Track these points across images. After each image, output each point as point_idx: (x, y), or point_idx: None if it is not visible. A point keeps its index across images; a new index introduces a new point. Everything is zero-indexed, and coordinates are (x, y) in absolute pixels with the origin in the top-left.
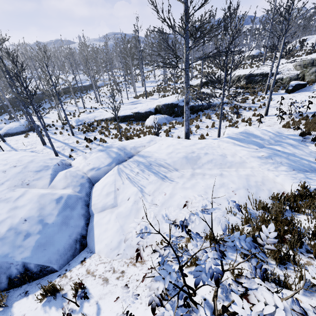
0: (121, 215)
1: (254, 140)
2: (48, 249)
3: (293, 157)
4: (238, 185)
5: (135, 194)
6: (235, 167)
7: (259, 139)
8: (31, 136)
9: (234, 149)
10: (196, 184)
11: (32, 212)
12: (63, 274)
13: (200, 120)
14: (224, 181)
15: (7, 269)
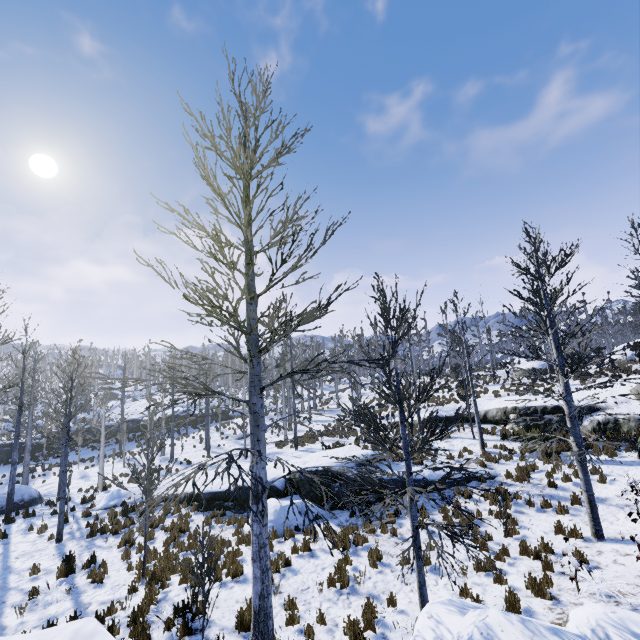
0: None
1: None
2: None
3: None
4: None
5: None
6: None
7: None
8: None
9: None
10: None
11: None
12: None
13: (392, 530)
14: None
15: None
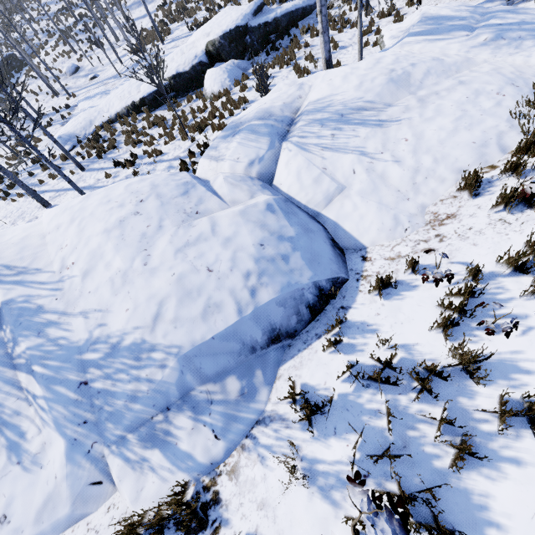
0: (366, 192)
1: (452, 24)
2: (321, 262)
3: (526, 25)
4: (497, 84)
5: (358, 162)
6: (464, 68)
7: (458, 20)
8: None
9: (438, 48)
10: (440, 108)
11: (257, 233)
12: (362, 277)
13: (305, 45)
14: (476, 87)
15: (301, 298)
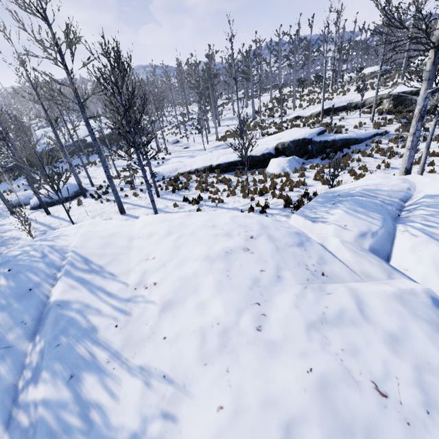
0: None
1: None
2: None
3: None
4: None
5: None
6: None
7: None
8: (87, 202)
9: None
10: None
11: None
12: None
13: (357, 160)
14: None
15: None
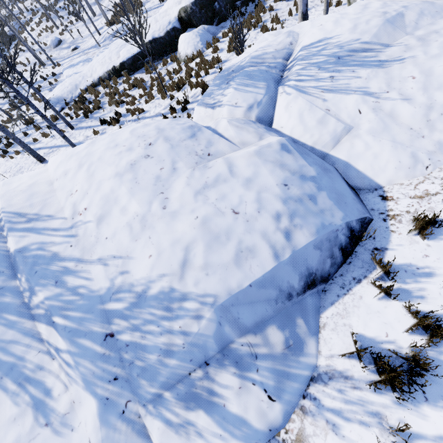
0: (377, 131)
1: None
2: (347, 202)
3: None
4: None
5: (362, 102)
6: None
7: None
8: None
9: None
10: None
11: (278, 173)
12: (388, 216)
13: (269, 9)
14: None
15: (335, 239)
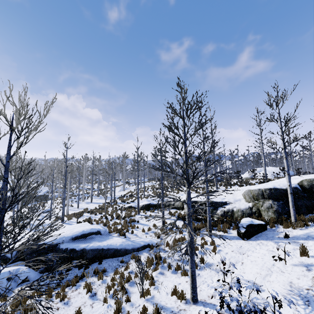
0: None
1: None
2: None
3: None
4: None
5: None
6: None
7: None
8: None
9: None
10: None
11: None
12: None
13: (63, 296)
14: None
15: None
